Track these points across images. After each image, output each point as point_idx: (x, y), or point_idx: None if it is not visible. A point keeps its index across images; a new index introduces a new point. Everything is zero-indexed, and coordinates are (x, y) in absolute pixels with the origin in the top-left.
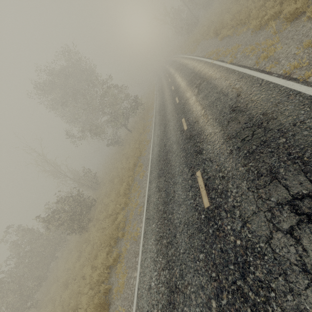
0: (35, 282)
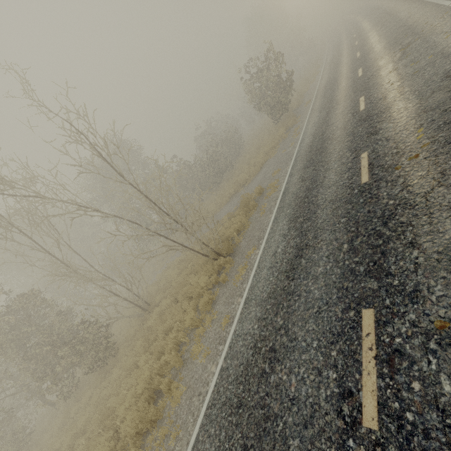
0: None
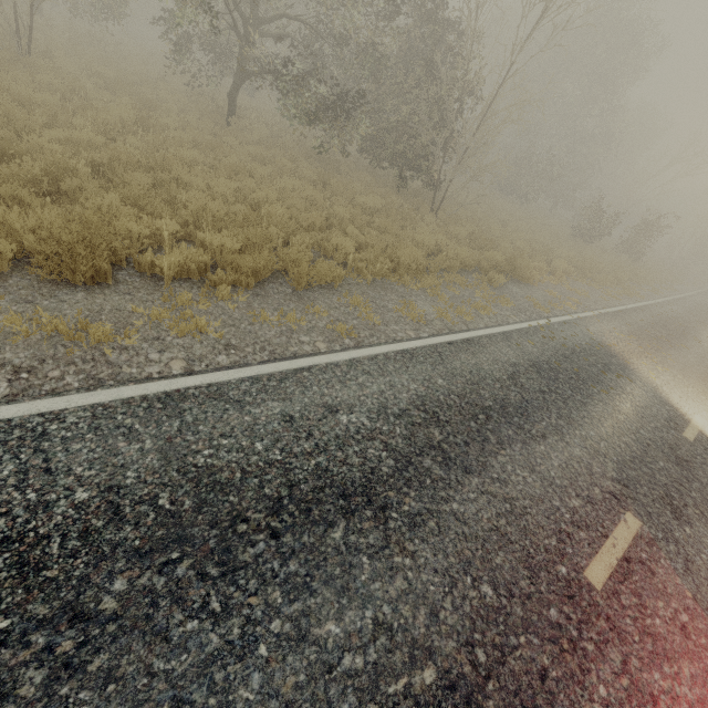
0: None
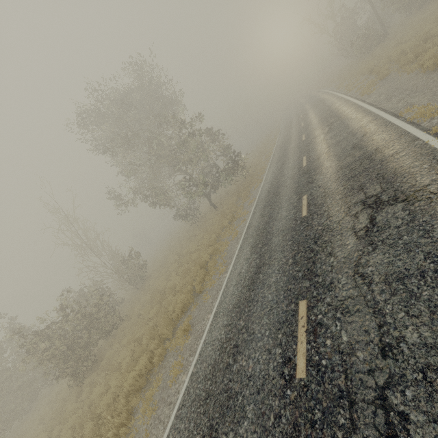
0: (0, 425)
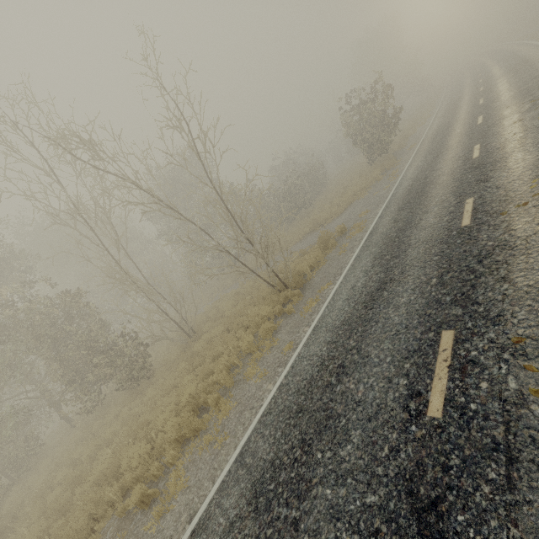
0: None
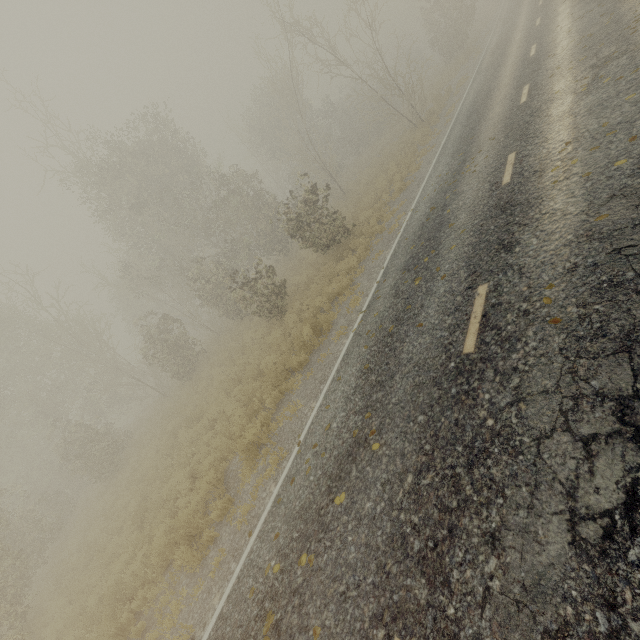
0: None
